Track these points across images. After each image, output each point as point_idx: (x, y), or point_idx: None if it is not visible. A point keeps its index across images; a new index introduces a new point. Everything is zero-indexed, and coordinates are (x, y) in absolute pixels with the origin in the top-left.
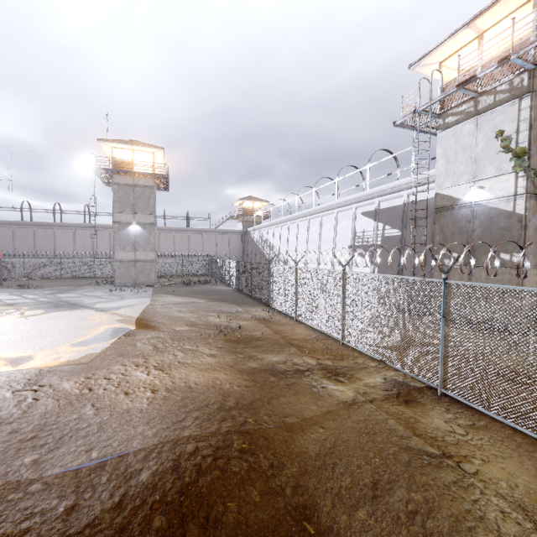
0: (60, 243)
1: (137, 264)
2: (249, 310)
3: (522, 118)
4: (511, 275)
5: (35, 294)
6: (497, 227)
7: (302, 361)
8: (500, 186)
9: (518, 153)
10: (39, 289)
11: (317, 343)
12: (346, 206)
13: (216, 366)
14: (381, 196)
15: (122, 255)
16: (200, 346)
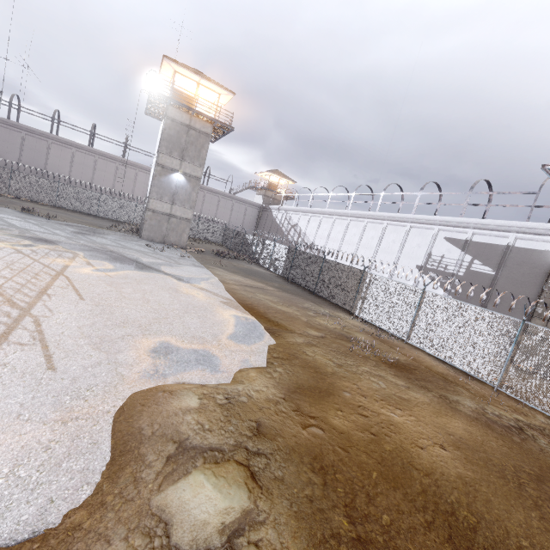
0: (54, 162)
1: (171, 220)
2: (338, 314)
3: None
4: None
5: (60, 230)
6: None
7: (496, 412)
8: None
9: None
10: (52, 221)
11: (471, 384)
12: (426, 225)
13: (438, 409)
14: (478, 229)
15: (156, 205)
16: (374, 369)
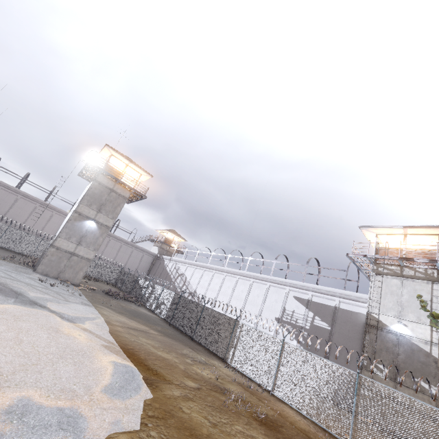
0: None
1: (72, 257)
2: (213, 362)
3: (434, 294)
4: (430, 402)
5: None
6: (417, 359)
7: None
8: (419, 330)
9: (434, 315)
10: None
11: None
12: (280, 285)
13: None
14: (315, 292)
15: (63, 243)
16: (247, 428)
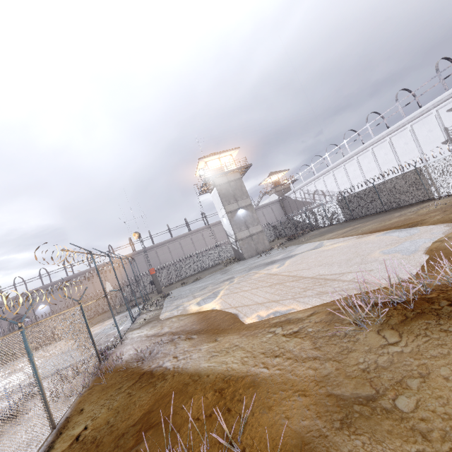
0: (162, 258)
1: (253, 238)
2: (425, 205)
3: None
4: None
5: (216, 277)
6: None
7: None
8: None
9: None
10: (202, 279)
11: None
12: (422, 116)
13: None
14: None
15: (241, 235)
16: None
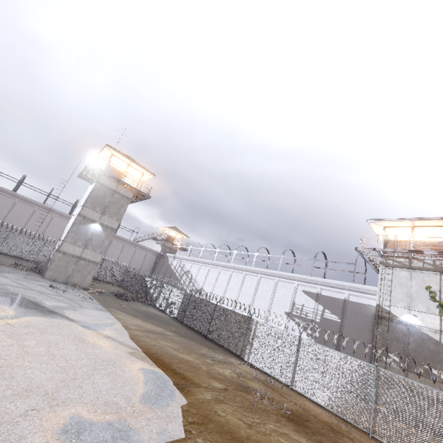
0: None
1: (79, 262)
2: (230, 360)
3: (442, 285)
4: (440, 388)
5: None
6: (427, 348)
7: None
8: (429, 320)
9: None
10: None
11: (352, 433)
12: (288, 280)
13: None
14: (324, 286)
15: (69, 248)
16: (278, 426)
